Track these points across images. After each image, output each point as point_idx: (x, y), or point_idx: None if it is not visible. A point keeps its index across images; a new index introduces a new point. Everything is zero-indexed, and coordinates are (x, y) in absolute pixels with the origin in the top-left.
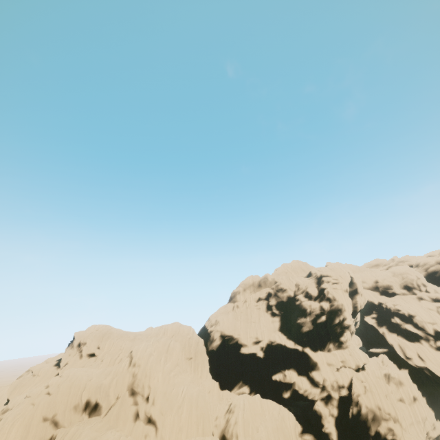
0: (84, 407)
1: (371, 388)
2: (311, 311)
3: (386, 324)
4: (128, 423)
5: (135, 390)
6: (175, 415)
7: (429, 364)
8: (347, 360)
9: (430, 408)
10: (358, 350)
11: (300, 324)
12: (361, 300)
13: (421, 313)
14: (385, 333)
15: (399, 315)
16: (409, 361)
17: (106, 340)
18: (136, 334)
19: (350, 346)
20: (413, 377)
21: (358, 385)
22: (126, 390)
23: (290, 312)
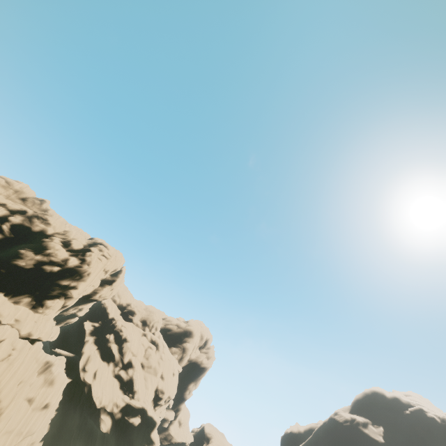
0: None
1: (17, 360)
2: (51, 254)
3: (98, 337)
4: None
5: None
6: None
7: (96, 383)
8: (25, 322)
9: (49, 426)
10: (49, 325)
11: (20, 254)
12: (108, 292)
13: (134, 343)
14: (89, 342)
15: (117, 335)
16: (82, 372)
17: None
18: None
19: (48, 316)
20: (69, 389)
21: (4, 348)
22: None
23: (23, 243)
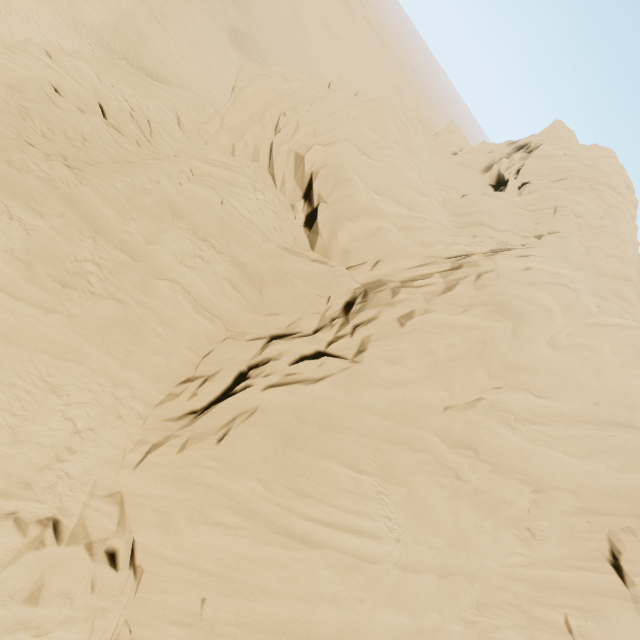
0: (306, 189)
1: None
2: None
3: None
4: (270, 319)
5: (354, 305)
6: (210, 489)
7: None
8: None
9: None
10: None
11: None
12: None
13: None
14: None
15: None
16: None
17: (558, 186)
18: (637, 282)
19: None
20: None
21: None
22: (363, 278)
23: None
